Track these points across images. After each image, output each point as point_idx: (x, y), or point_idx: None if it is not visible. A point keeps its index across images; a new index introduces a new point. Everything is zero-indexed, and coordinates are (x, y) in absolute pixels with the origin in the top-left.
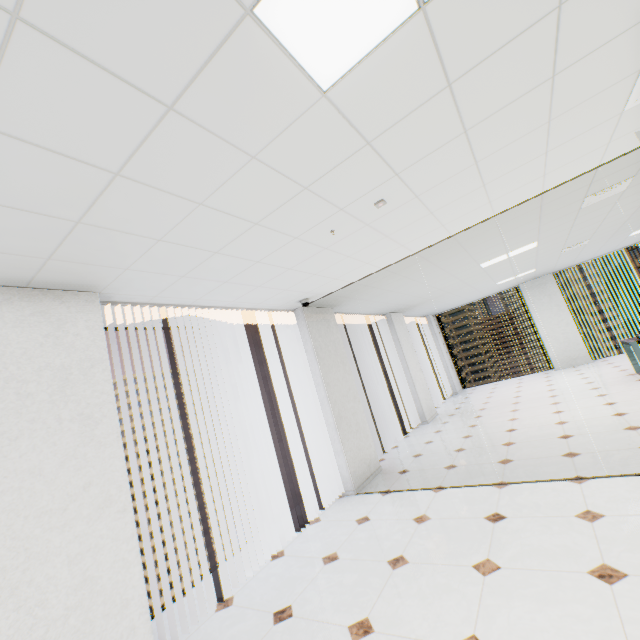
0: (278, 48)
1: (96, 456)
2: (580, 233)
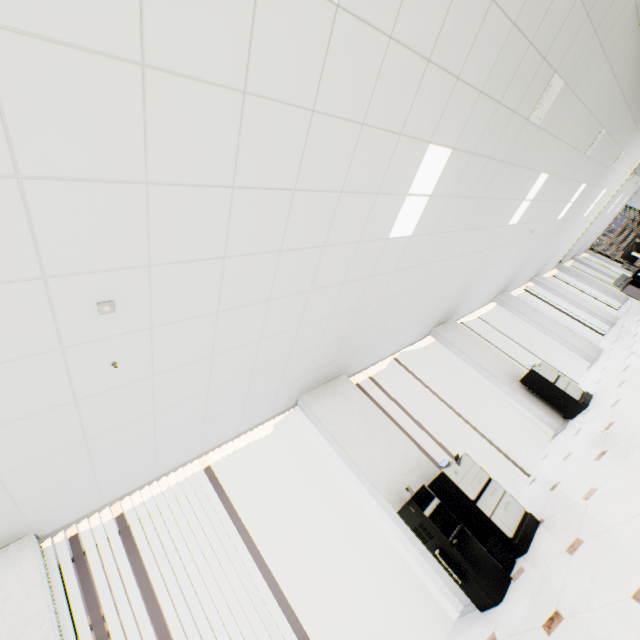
0: (582, 217)
1: (571, 293)
2: (636, 179)
